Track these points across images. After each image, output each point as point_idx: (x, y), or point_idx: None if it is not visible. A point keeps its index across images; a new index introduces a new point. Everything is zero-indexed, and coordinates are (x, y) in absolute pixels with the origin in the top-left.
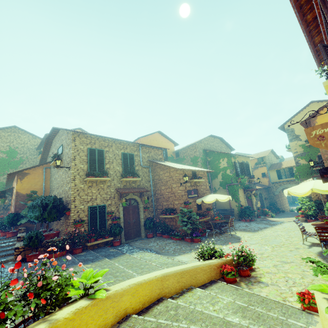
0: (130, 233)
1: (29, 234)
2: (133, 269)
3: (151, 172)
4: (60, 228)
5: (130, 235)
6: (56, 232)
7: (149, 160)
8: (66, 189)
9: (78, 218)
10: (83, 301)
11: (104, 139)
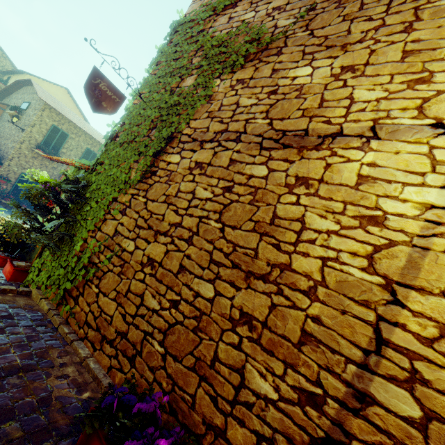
0: None
1: None
2: None
3: None
4: None
5: None
6: None
7: None
8: (9, 146)
9: (6, 176)
10: None
11: (76, 126)
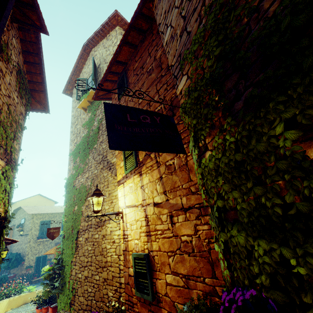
0: None
1: (1, 277)
2: None
3: None
4: (16, 272)
5: None
6: (14, 275)
7: None
8: (24, 247)
9: (29, 265)
10: (28, 292)
11: (52, 213)
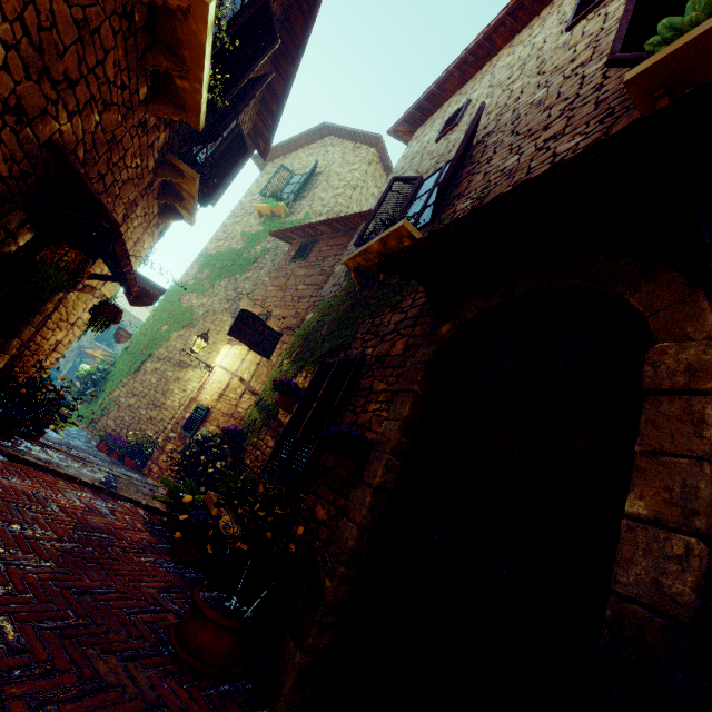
0: None
1: None
2: None
3: None
4: None
5: None
6: None
7: None
8: None
9: None
10: None
11: None
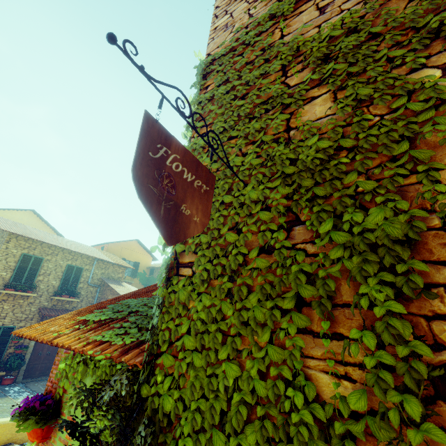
0: (35, 370)
1: None
2: (2, 414)
3: (99, 293)
4: None
5: (35, 372)
6: None
7: (102, 278)
8: None
9: None
10: None
11: (50, 245)
